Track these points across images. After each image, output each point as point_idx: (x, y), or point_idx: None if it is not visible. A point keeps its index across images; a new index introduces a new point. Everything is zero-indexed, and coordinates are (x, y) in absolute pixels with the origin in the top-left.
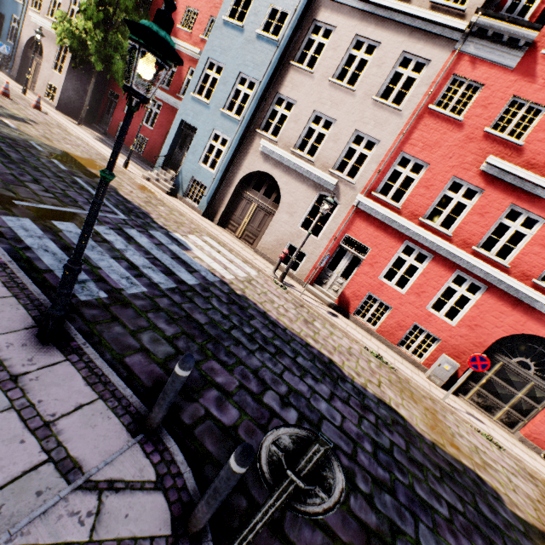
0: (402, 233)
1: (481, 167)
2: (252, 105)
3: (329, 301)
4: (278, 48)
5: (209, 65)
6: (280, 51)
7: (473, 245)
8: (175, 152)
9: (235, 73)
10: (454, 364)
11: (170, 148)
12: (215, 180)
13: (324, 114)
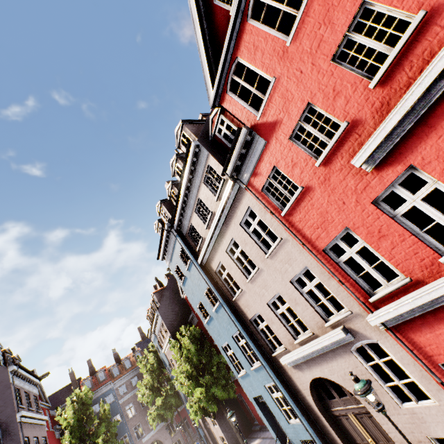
0: None
1: (366, 170)
2: (252, 346)
3: None
4: (223, 305)
5: (225, 348)
6: (225, 305)
7: None
8: (277, 422)
9: (231, 340)
10: None
11: (272, 426)
12: (308, 428)
13: (271, 298)
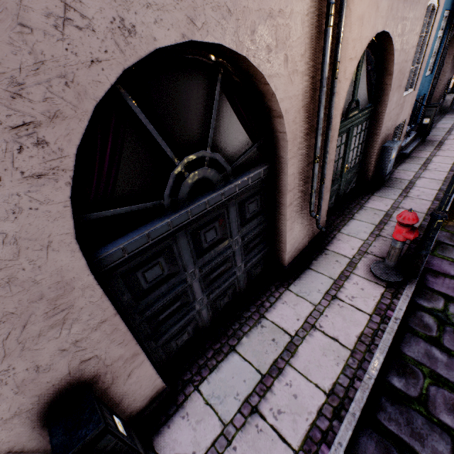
0: None
1: None
2: None
3: None
4: None
5: None
6: None
7: None
8: None
9: None
10: None
11: None
12: None
13: None
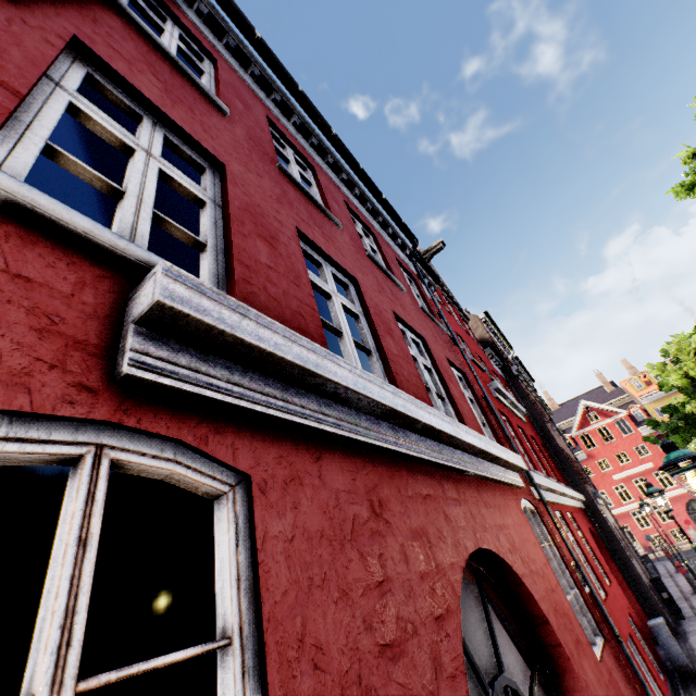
0: (625, 511)
1: (613, 479)
2: None
3: (643, 553)
4: None
5: None
6: None
7: (642, 496)
8: None
9: None
10: (690, 529)
11: None
12: None
13: None
